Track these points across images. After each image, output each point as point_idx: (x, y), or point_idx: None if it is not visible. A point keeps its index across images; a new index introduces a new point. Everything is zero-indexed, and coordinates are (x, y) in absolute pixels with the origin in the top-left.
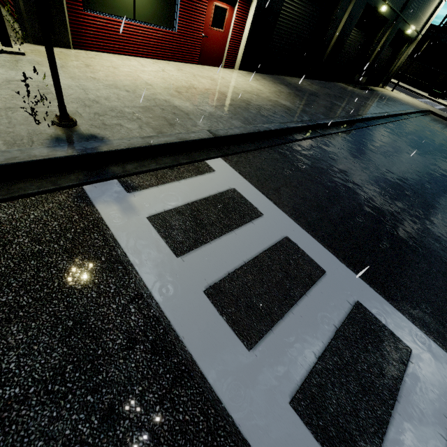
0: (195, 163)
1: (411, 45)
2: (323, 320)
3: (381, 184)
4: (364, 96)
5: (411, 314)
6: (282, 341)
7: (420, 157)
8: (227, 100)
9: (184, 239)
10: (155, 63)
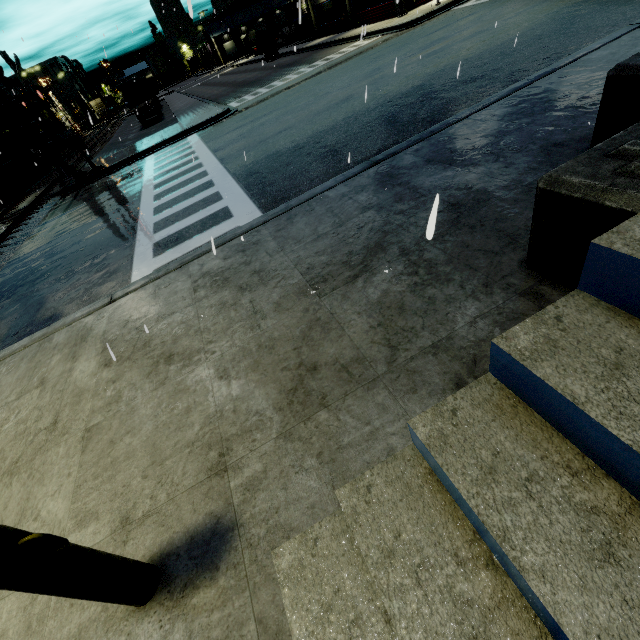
0: None
1: None
2: None
3: None
4: None
5: None
6: None
7: None
8: None
9: None
10: None
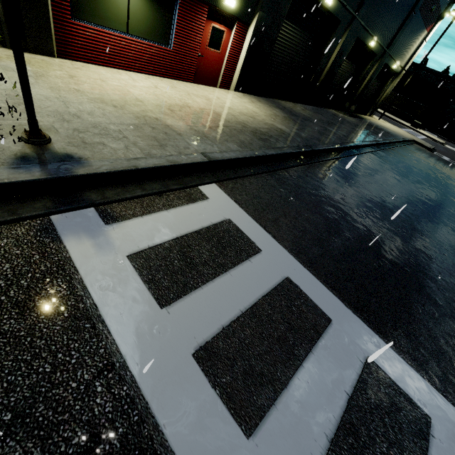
0: (186, 188)
1: (396, 78)
2: (333, 385)
3: (379, 215)
4: (355, 123)
5: (425, 370)
6: (288, 420)
7: (411, 186)
8: (222, 122)
9: (170, 284)
10: (147, 78)
